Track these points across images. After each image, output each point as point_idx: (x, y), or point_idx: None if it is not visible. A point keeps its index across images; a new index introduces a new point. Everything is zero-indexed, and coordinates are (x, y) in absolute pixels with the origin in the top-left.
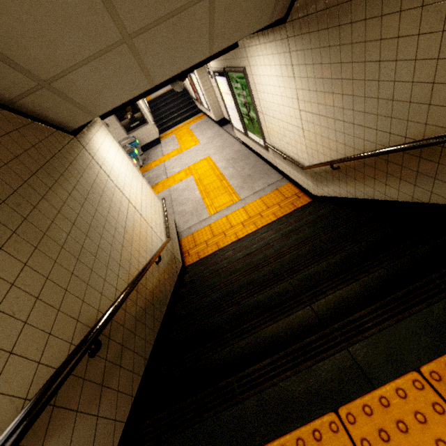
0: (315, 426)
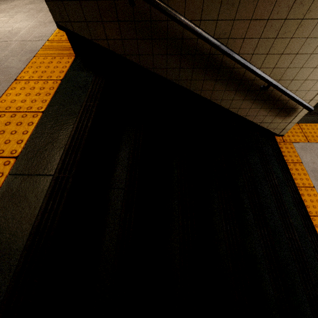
0: (314, 124)
